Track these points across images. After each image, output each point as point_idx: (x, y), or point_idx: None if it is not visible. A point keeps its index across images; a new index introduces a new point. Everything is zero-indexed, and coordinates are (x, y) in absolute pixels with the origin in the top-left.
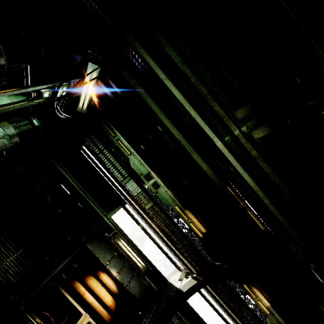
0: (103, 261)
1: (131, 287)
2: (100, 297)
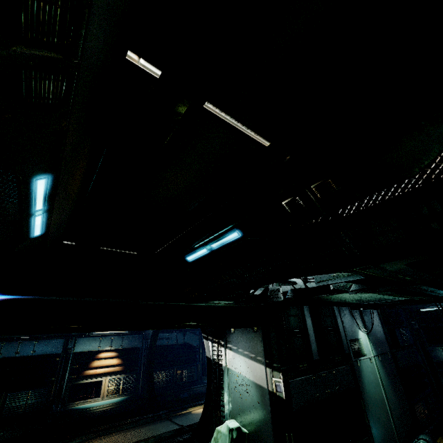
0: (95, 350)
1: (125, 345)
2: (108, 365)
